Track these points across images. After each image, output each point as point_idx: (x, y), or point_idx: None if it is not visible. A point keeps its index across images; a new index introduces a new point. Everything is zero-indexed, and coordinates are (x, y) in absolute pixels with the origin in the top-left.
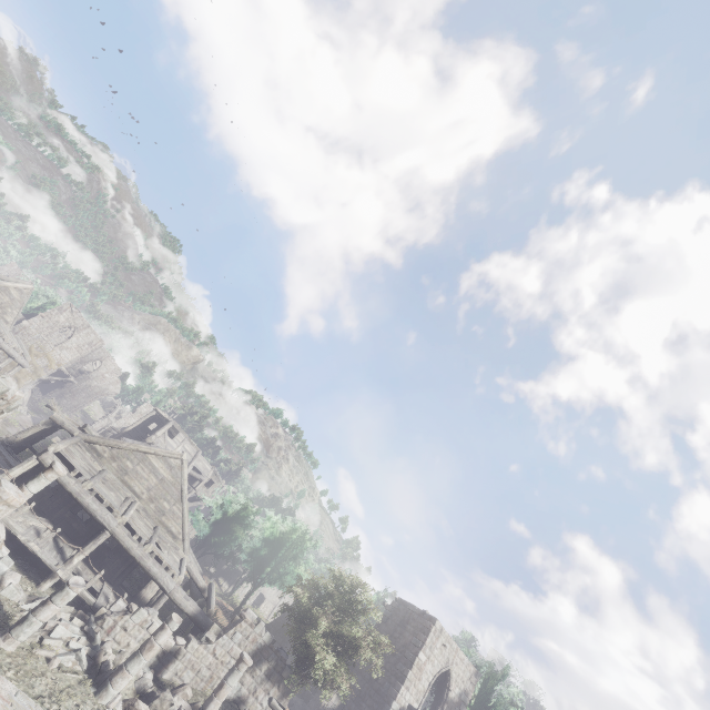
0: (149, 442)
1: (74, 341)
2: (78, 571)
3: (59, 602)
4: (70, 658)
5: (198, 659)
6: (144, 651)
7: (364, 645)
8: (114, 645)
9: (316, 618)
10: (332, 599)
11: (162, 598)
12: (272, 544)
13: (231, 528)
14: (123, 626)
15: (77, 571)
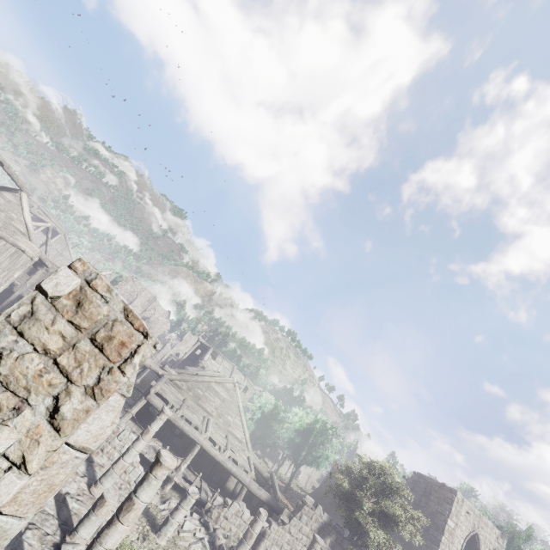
0: (201, 366)
1: (138, 300)
2: (184, 474)
3: (186, 507)
4: (199, 545)
5: (279, 537)
6: (247, 539)
7: (404, 520)
8: (221, 530)
9: (360, 499)
10: (368, 482)
11: (243, 490)
12: (304, 434)
13: (271, 424)
14: (224, 516)
15: (183, 475)
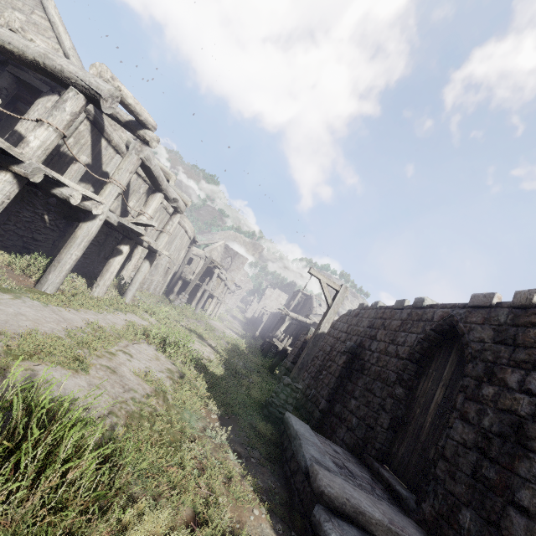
0: (314, 313)
1: (234, 264)
2: None
3: None
4: None
5: None
6: None
7: None
8: None
9: None
10: None
11: None
12: None
13: None
14: None
15: None
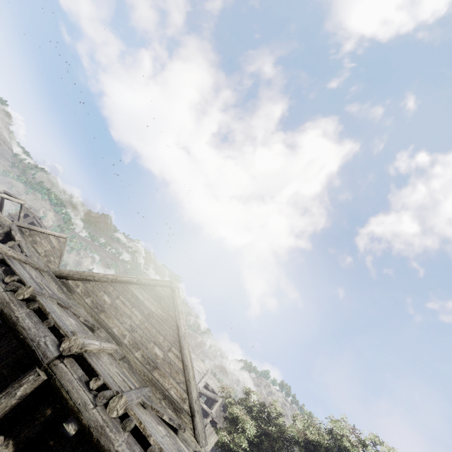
0: None
1: None
2: None
3: None
4: None
5: None
6: None
7: None
8: None
9: None
10: None
11: None
12: None
13: (262, 442)
14: None
15: None
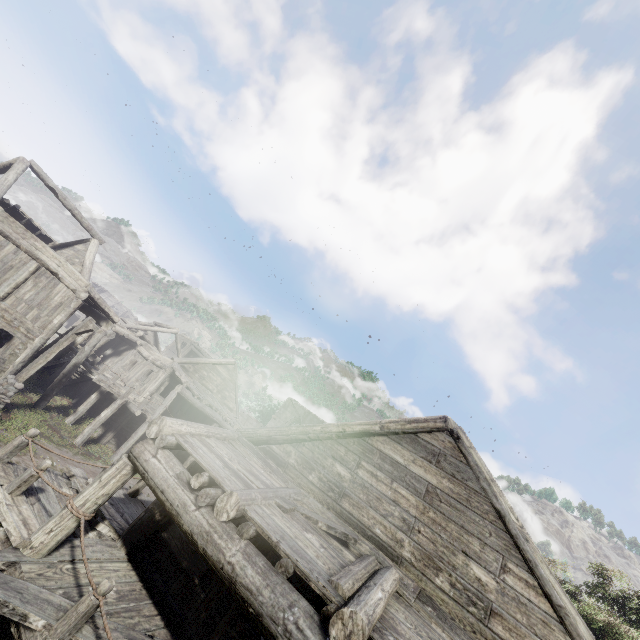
0: None
1: None
2: None
3: None
4: None
5: None
6: None
7: None
8: None
9: None
10: None
11: None
12: None
13: None
14: None
15: None
